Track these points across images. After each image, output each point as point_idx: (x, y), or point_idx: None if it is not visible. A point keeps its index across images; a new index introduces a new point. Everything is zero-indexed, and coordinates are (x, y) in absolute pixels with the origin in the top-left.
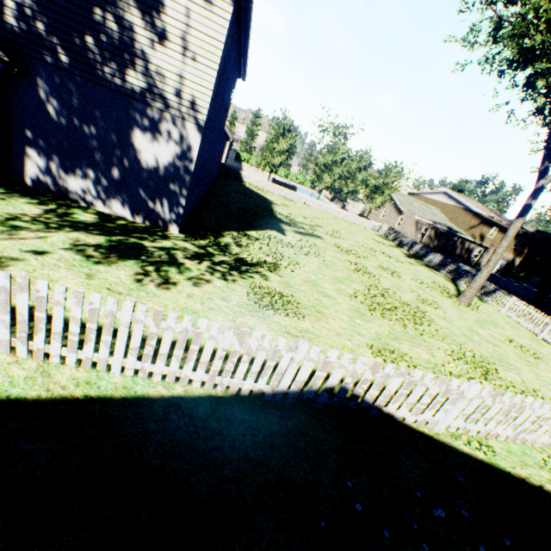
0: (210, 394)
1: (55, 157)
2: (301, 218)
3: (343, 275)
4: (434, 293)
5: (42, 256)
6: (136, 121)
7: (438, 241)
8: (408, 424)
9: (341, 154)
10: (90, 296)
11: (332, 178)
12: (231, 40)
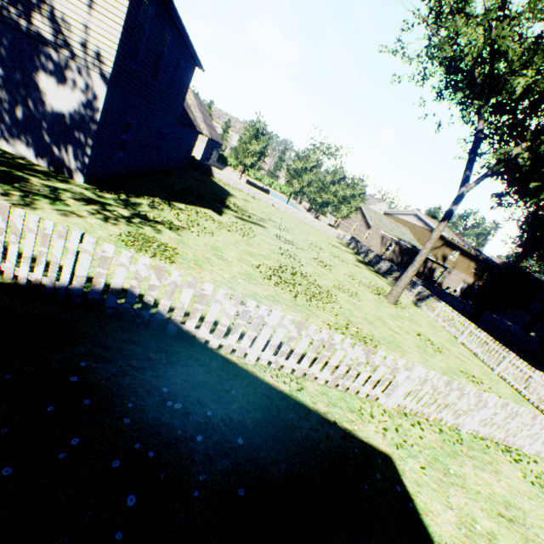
0: None
1: None
2: (256, 211)
3: (262, 253)
4: (362, 288)
5: None
6: (42, 64)
7: (402, 257)
8: (217, 350)
9: (311, 162)
10: None
11: (301, 184)
12: (152, 8)
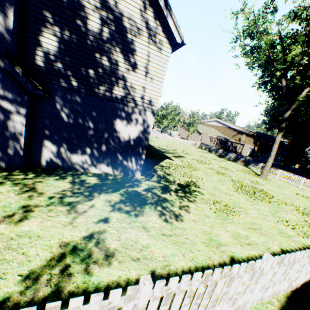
0: (286, 296)
1: (64, 143)
2: (165, 146)
3: (217, 178)
4: (250, 176)
5: (108, 222)
6: (117, 115)
7: (221, 145)
8: None
9: (170, 109)
10: (256, 263)
11: (167, 121)
12: None
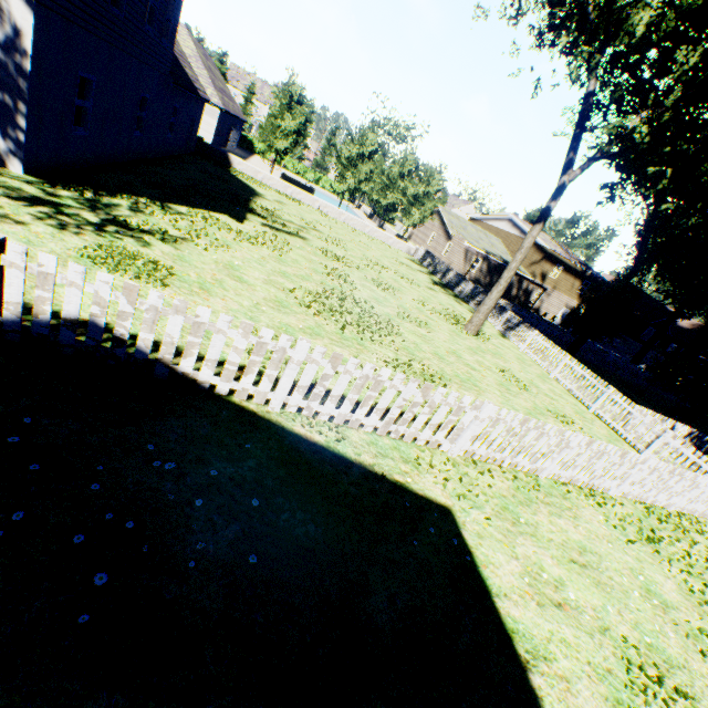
0: None
1: None
2: (295, 218)
3: (300, 273)
4: (436, 316)
5: None
6: None
7: (491, 277)
8: (228, 397)
9: (369, 146)
10: None
11: (357, 179)
12: None
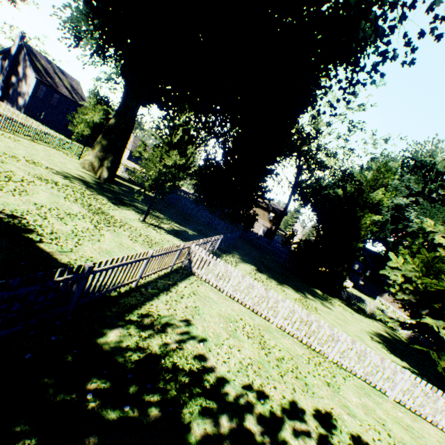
0: None
1: (9, 102)
2: None
3: None
4: None
5: None
6: (21, 97)
7: None
8: None
9: None
10: None
11: None
12: (46, 88)
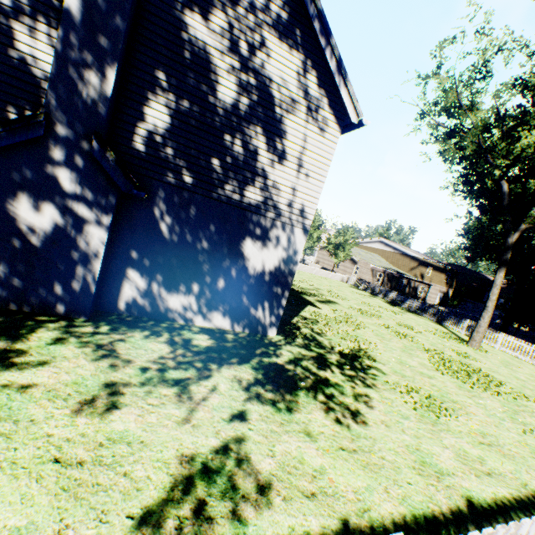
0: None
1: (158, 275)
2: (300, 282)
3: (399, 343)
4: (451, 342)
5: (247, 420)
6: (248, 231)
7: (391, 283)
8: None
9: None
10: None
11: None
12: None
